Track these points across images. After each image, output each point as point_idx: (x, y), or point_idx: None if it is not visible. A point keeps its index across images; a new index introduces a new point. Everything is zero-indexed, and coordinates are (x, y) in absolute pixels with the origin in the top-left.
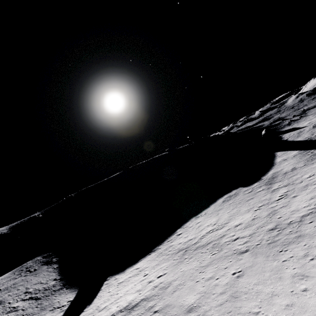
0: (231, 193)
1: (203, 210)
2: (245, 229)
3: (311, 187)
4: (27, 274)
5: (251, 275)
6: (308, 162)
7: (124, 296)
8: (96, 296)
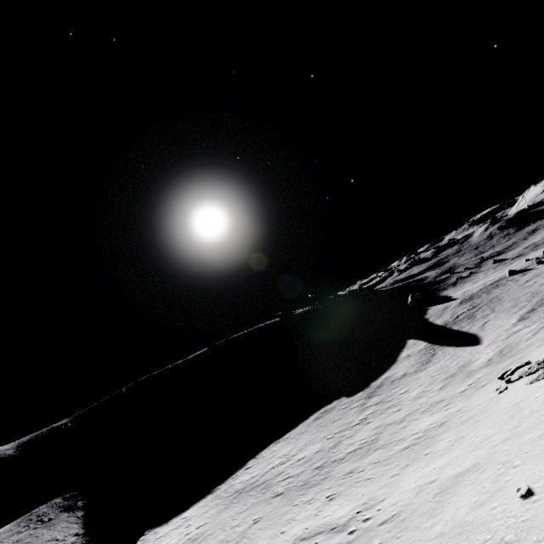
0: (329, 406)
1: (289, 431)
2: (301, 466)
3: (389, 410)
4: (38, 526)
5: (264, 520)
6: (421, 366)
7: None
8: None
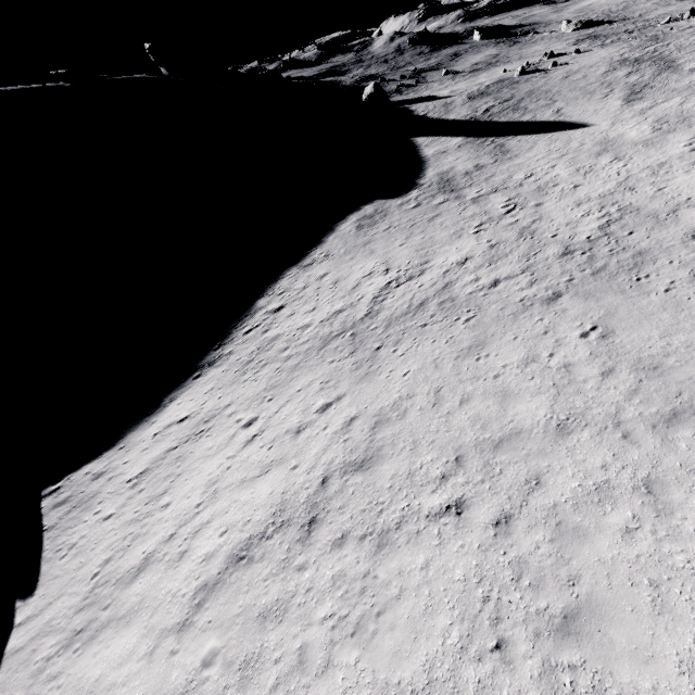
0: (365, 212)
1: (311, 250)
2: (495, 265)
3: (553, 190)
4: None
5: (631, 326)
6: (500, 156)
7: (222, 499)
8: (42, 555)
